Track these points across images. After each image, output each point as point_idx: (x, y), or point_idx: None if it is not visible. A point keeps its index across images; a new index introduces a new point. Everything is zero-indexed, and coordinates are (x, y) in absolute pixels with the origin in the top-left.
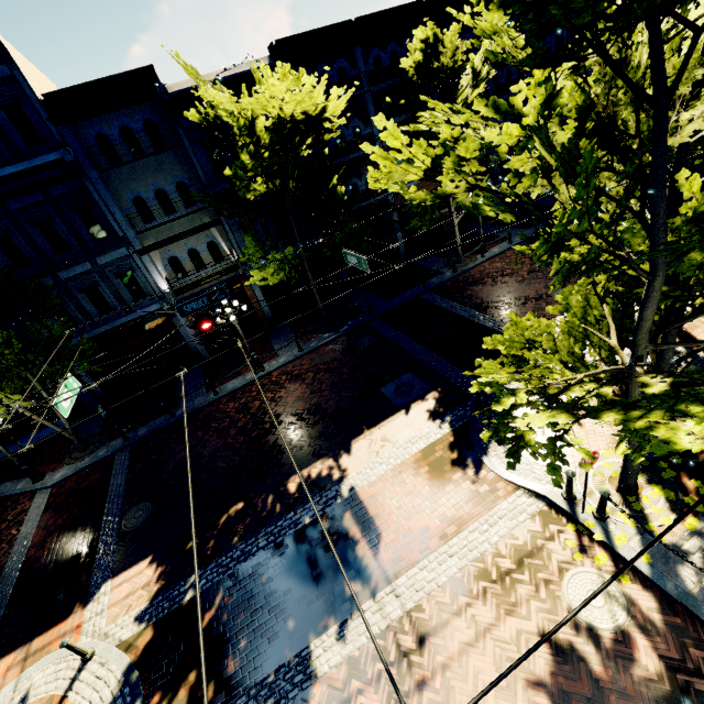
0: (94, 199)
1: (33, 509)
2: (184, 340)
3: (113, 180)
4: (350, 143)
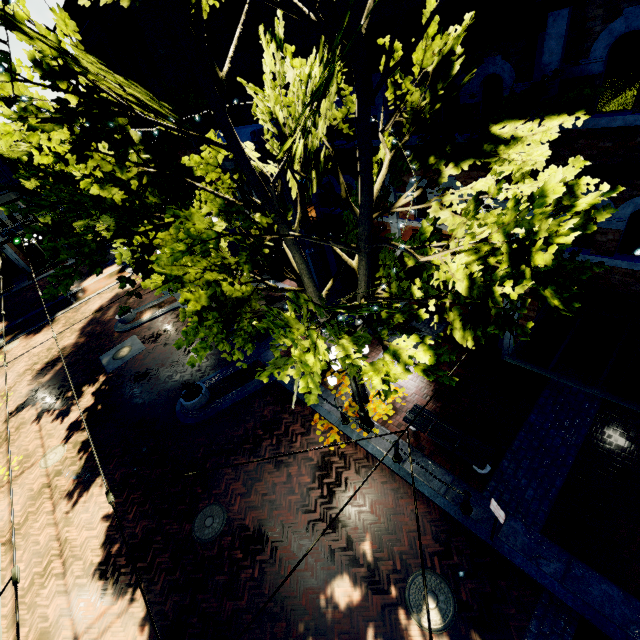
0: None
1: None
2: (13, 262)
3: None
4: None
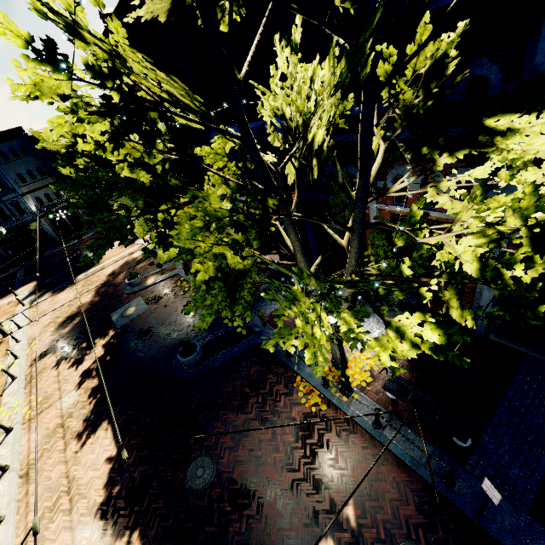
0: None
1: None
2: (46, 232)
3: (7, 167)
4: None
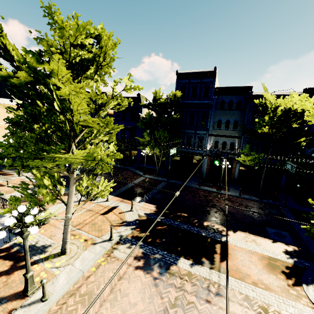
0: (208, 115)
1: (139, 179)
2: (201, 167)
3: (217, 113)
4: None
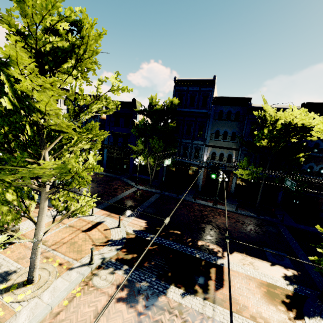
0: (206, 125)
1: (131, 190)
2: (197, 179)
3: (215, 123)
4: (321, 149)
